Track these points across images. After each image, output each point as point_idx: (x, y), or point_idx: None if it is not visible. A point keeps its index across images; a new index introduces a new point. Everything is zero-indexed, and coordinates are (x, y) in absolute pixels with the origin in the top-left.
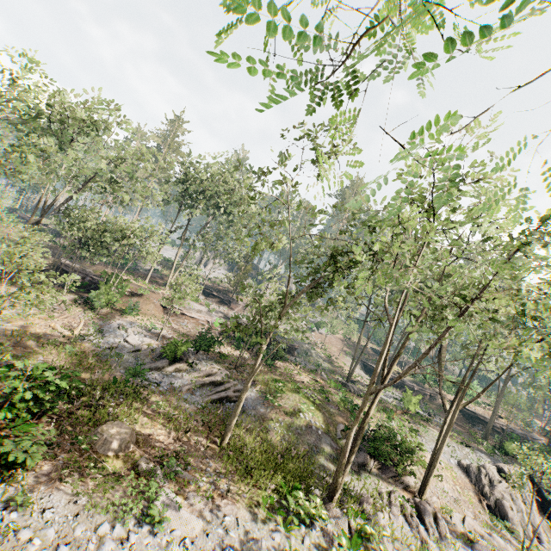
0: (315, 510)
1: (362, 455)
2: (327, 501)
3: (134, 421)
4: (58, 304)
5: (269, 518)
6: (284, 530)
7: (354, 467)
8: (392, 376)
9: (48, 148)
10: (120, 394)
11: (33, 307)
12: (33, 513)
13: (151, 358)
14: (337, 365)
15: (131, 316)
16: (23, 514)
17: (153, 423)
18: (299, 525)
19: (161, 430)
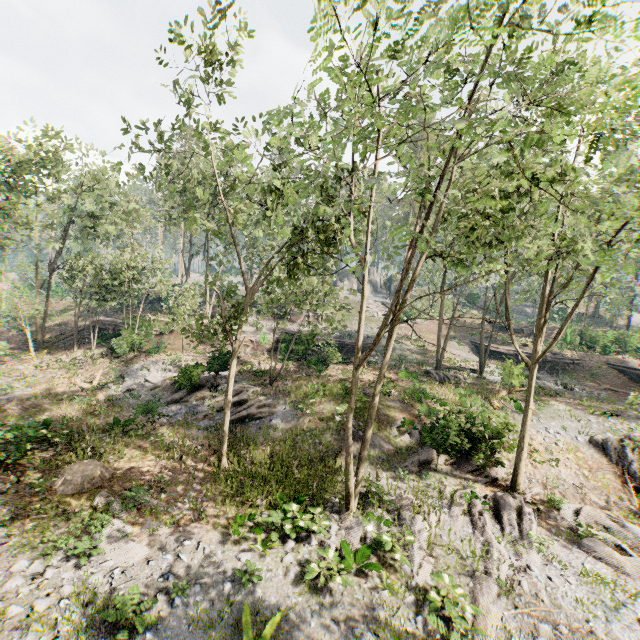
0: (307, 522)
1: (426, 452)
2: (345, 511)
3: (122, 457)
4: (86, 360)
5: (247, 538)
6: (261, 550)
7: (412, 468)
8: (513, 351)
9: (6, 203)
10: (121, 433)
11: (61, 369)
12: None
13: (171, 392)
14: (431, 354)
15: (159, 355)
16: None
17: (144, 455)
18: (285, 542)
19: (150, 461)
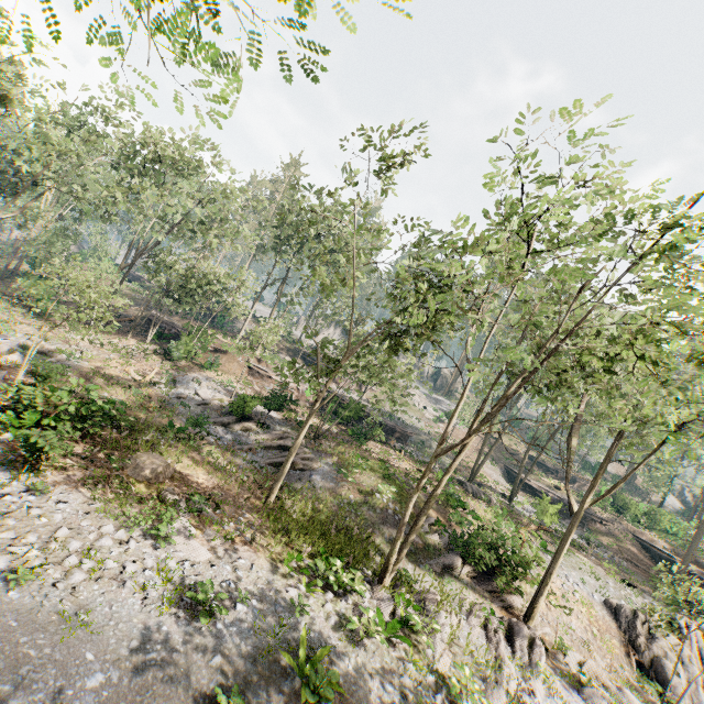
0: (349, 580)
1: (452, 557)
2: (377, 584)
3: (178, 461)
4: (139, 352)
5: (292, 576)
6: (305, 590)
7: (436, 568)
8: (545, 490)
9: (136, 187)
10: (174, 438)
11: (114, 353)
12: (49, 500)
13: (219, 413)
14: (464, 464)
15: (210, 372)
16: (41, 499)
17: (197, 467)
18: (325, 591)
19: (203, 475)
